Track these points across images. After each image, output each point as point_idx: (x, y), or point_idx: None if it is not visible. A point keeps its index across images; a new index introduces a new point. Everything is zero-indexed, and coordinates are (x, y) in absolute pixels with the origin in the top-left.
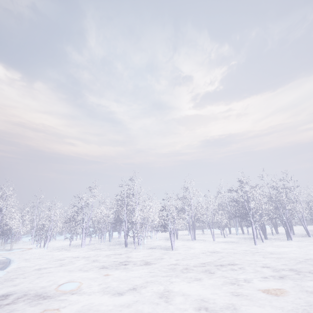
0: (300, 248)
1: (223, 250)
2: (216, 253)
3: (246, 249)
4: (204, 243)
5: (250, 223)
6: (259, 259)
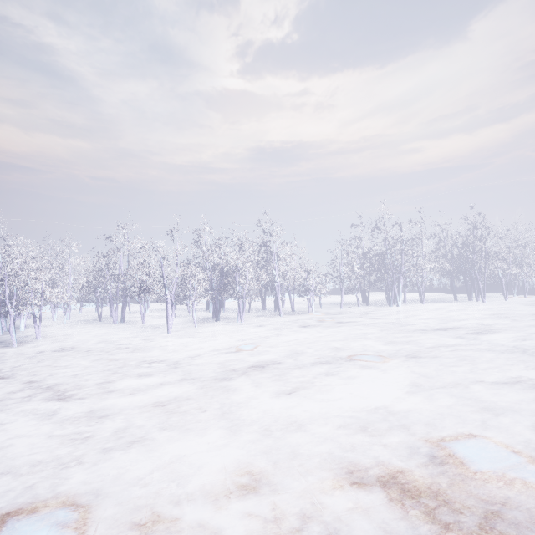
0: (208, 338)
1: (96, 344)
2: (60, 352)
3: (130, 342)
4: (113, 330)
5: (225, 296)
6: (82, 363)
